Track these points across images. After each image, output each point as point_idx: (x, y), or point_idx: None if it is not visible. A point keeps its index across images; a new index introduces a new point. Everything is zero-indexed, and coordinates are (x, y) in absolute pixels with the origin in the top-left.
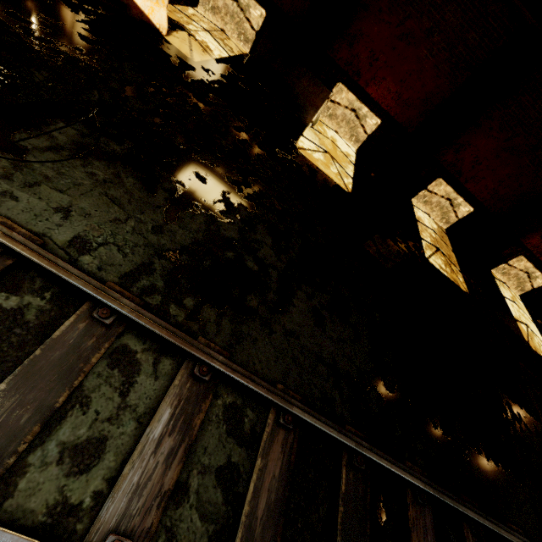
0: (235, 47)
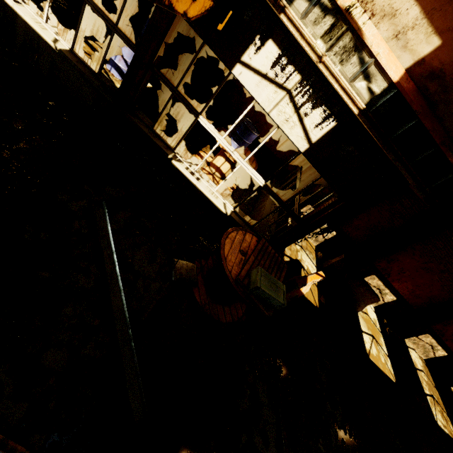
0: (311, 249)
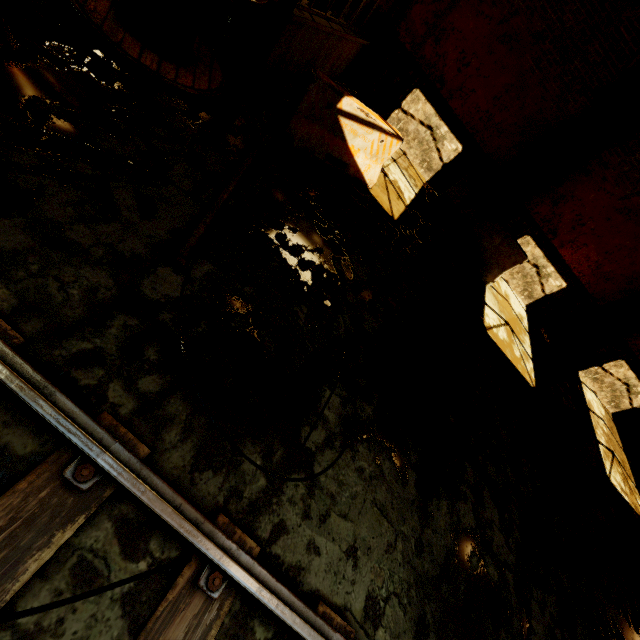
0: (416, 177)
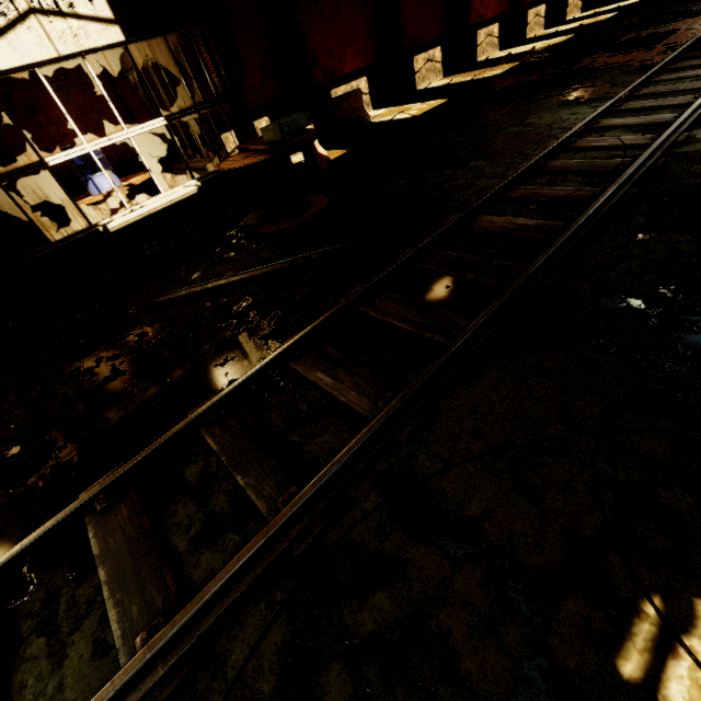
0: None
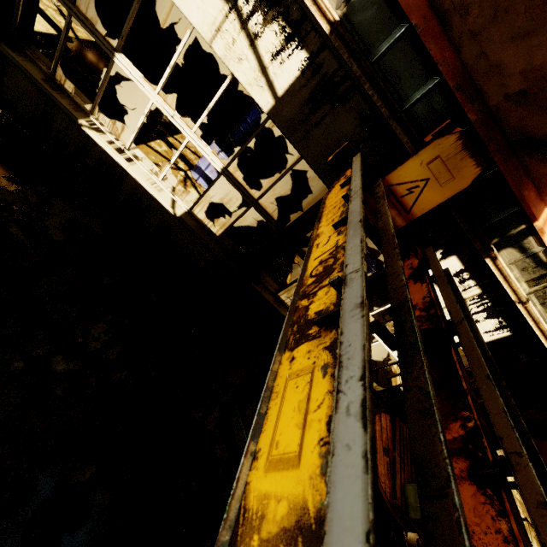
0: None
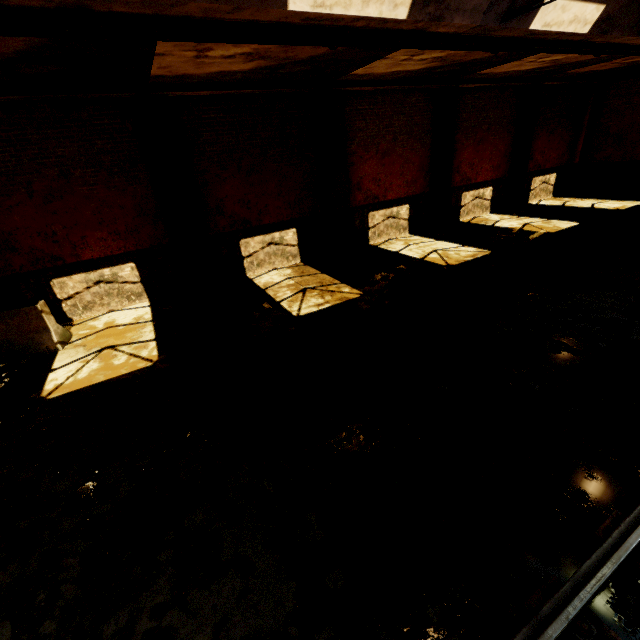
0: None
